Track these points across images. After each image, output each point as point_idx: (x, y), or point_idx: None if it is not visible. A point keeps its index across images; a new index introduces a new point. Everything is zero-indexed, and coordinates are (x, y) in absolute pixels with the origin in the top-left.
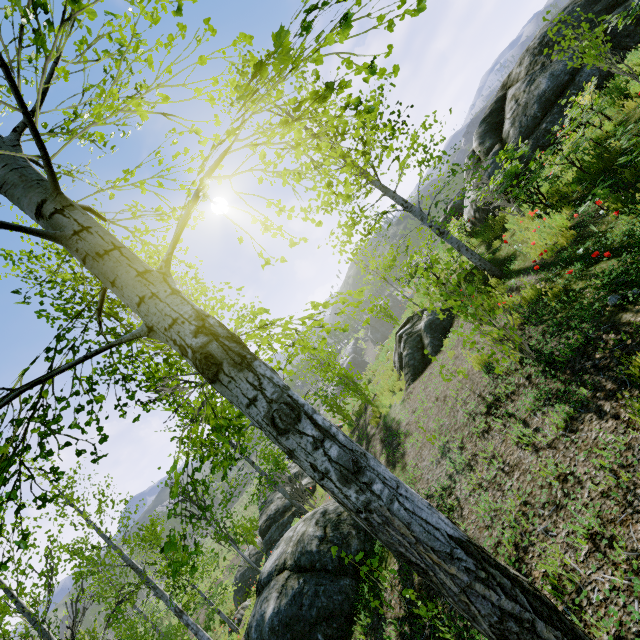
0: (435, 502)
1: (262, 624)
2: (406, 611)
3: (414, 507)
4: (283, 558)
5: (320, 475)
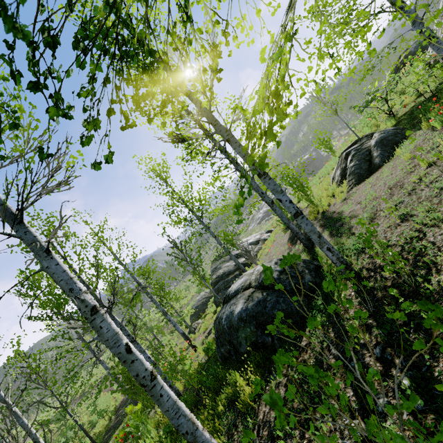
0: (399, 248)
1: (231, 316)
2: (371, 311)
3: None
4: (248, 282)
5: None
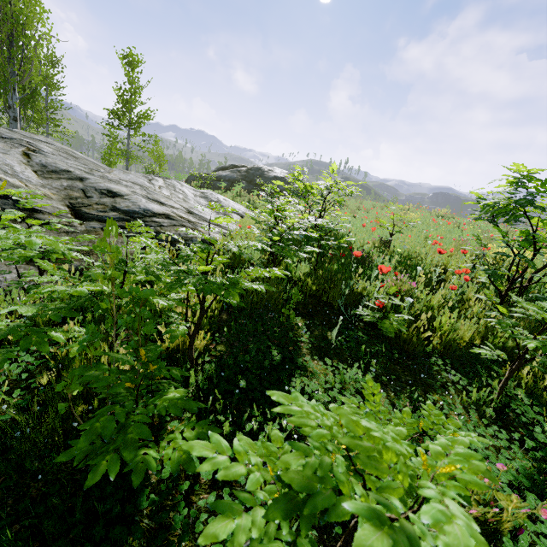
0: None
1: None
2: None
3: None
4: None
5: None
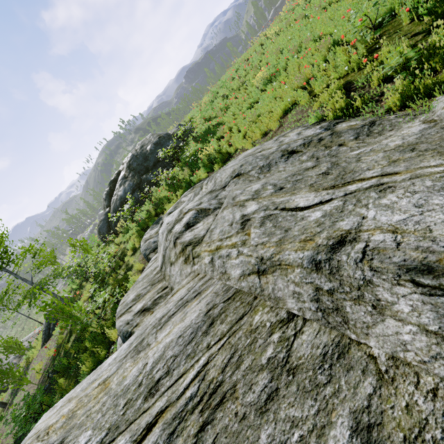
0: None
1: None
2: None
3: None
4: None
5: None
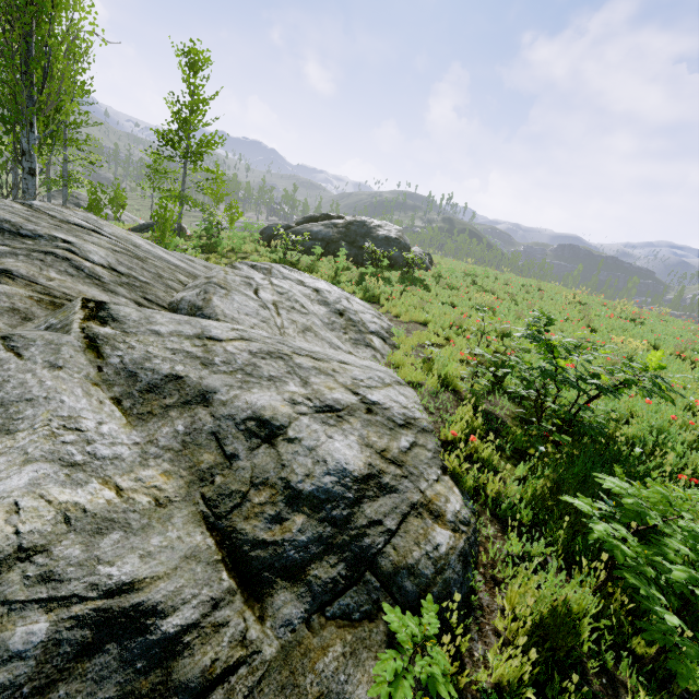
0: None
1: None
2: None
3: None
4: None
5: None
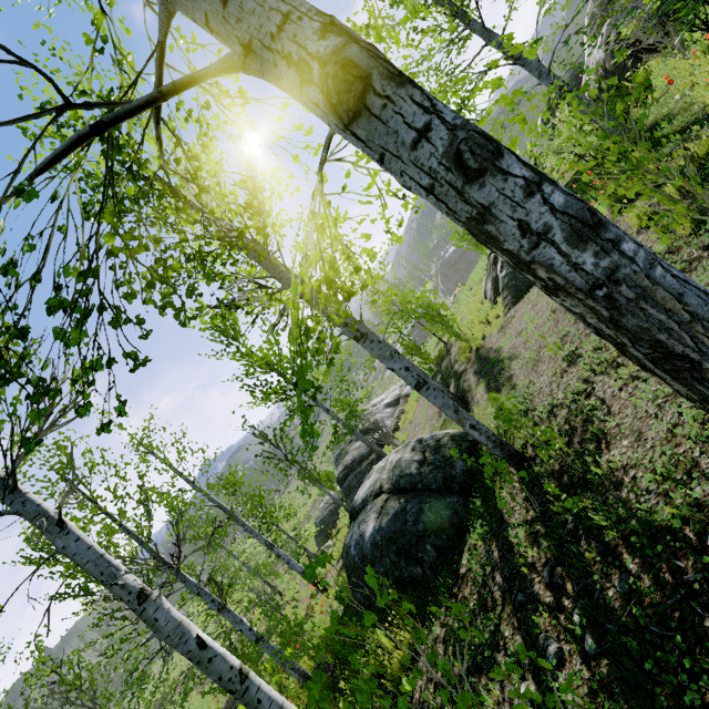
0: (566, 409)
1: (362, 542)
2: (537, 512)
3: (684, 276)
4: (378, 484)
5: (533, 239)
